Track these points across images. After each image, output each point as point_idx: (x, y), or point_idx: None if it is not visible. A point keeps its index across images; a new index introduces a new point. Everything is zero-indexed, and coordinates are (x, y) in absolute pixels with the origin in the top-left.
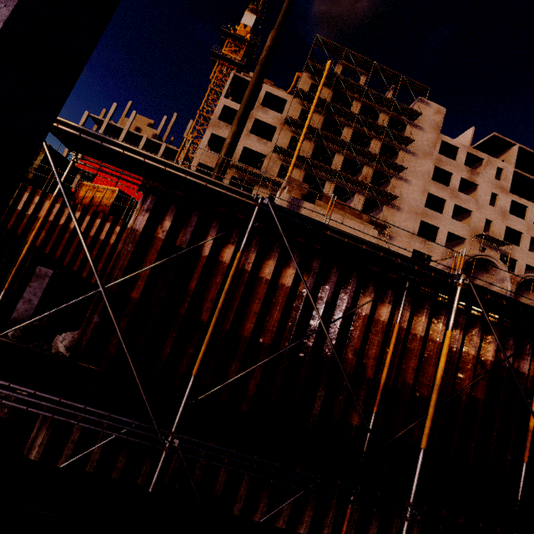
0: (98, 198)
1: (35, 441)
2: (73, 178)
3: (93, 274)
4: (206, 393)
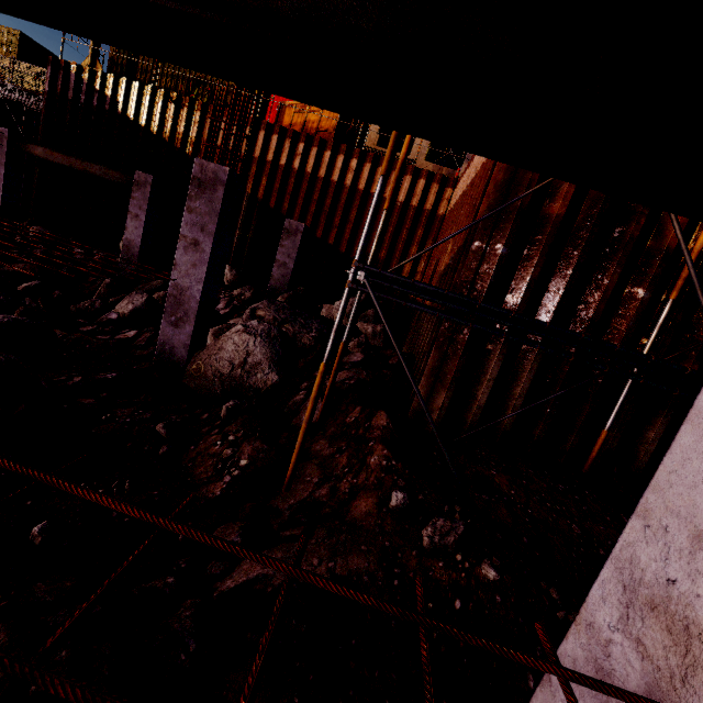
0: (313, 123)
1: (429, 405)
2: (267, 101)
3: (329, 233)
4: (668, 356)
